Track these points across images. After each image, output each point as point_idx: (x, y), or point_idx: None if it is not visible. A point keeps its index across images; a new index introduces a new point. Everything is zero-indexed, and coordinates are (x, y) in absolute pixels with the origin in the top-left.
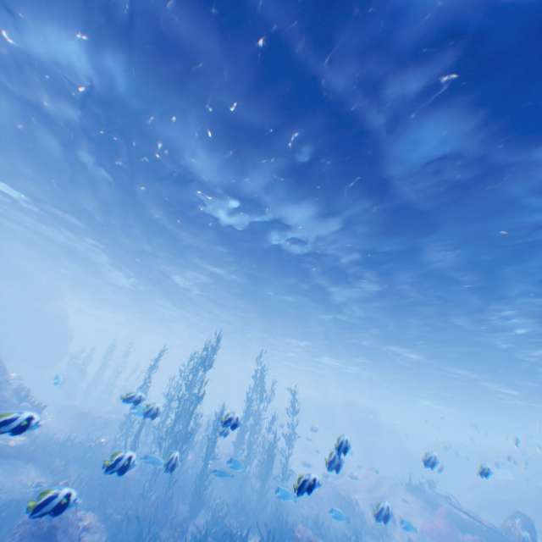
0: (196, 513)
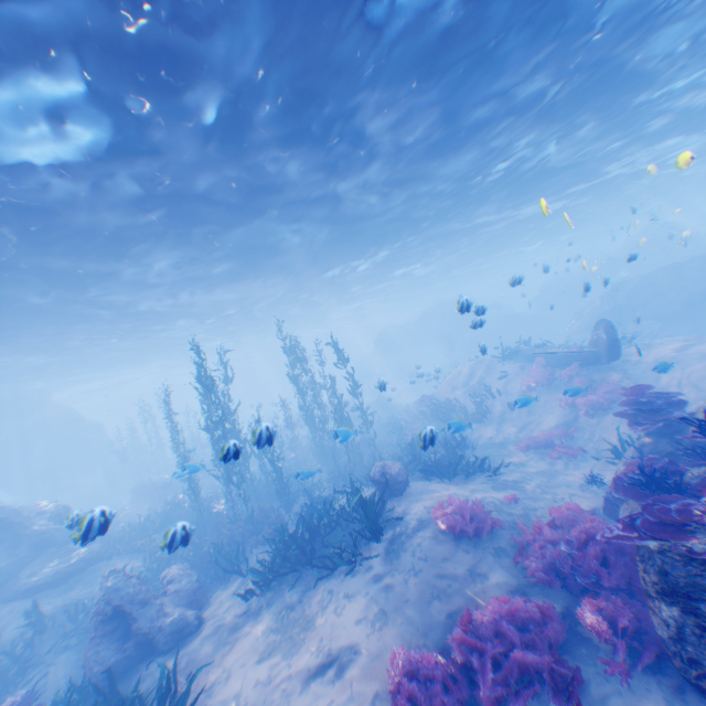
0: (291, 503)
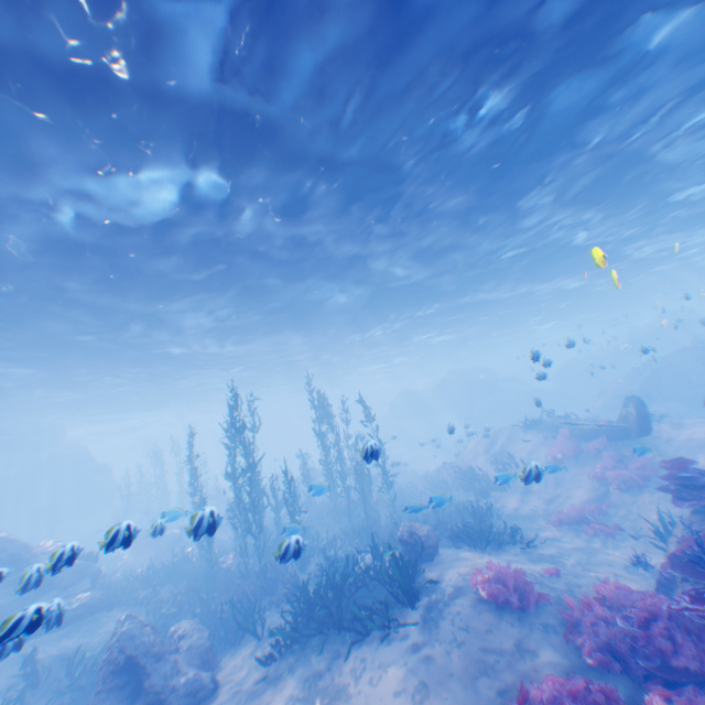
0: (307, 563)
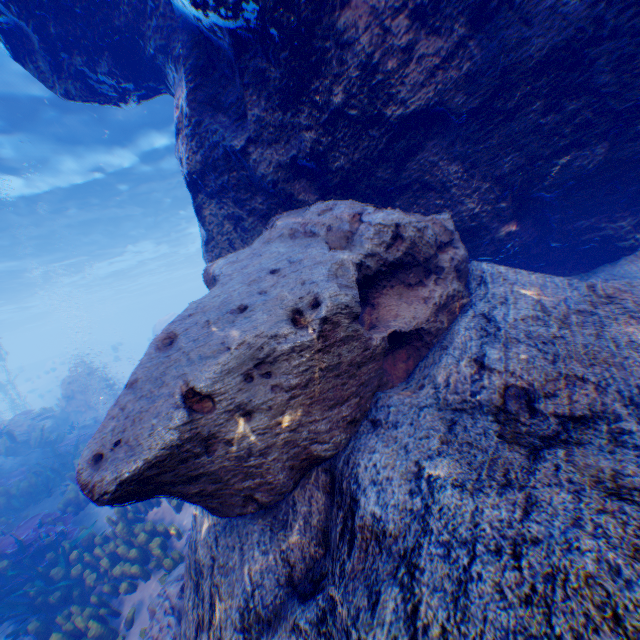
0: None
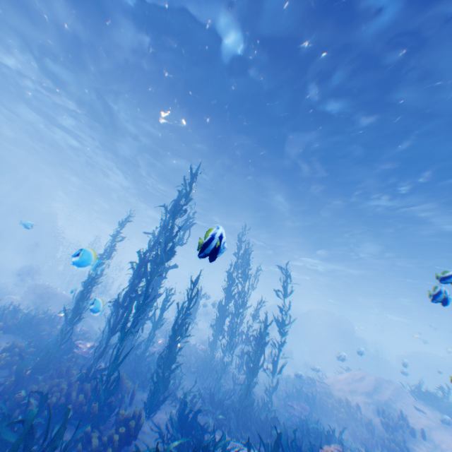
0: (157, 407)
